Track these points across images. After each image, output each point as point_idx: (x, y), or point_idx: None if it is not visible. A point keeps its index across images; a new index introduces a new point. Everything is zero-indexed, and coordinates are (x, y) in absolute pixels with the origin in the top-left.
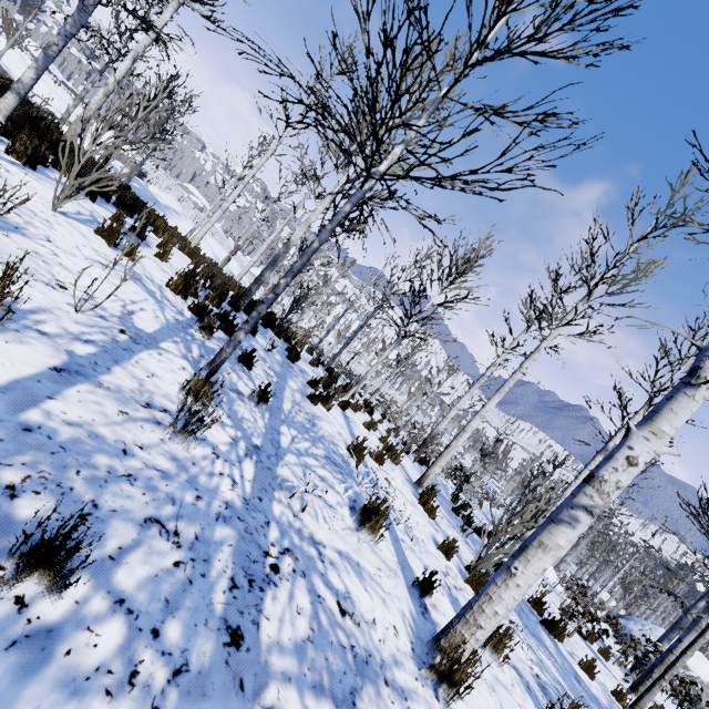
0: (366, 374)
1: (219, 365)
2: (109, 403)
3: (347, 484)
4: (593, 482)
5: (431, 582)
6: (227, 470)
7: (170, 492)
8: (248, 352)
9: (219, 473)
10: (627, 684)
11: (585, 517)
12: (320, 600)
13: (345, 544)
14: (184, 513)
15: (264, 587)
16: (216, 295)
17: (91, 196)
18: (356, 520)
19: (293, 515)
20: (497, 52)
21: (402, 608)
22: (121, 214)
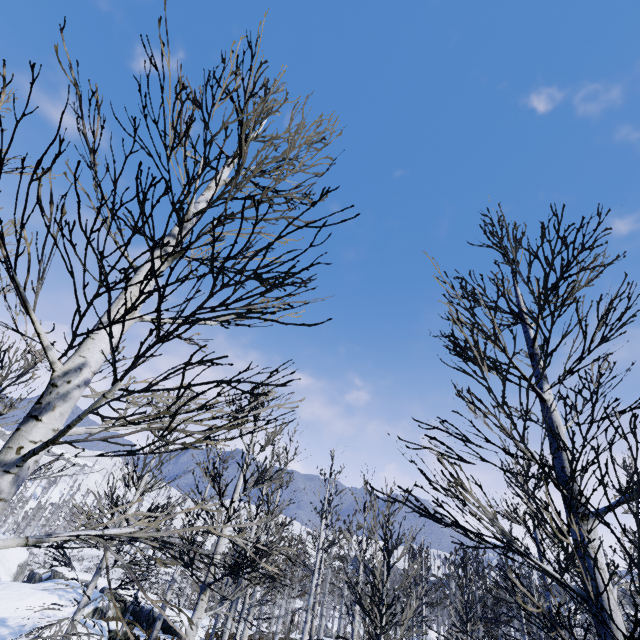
0: None
1: None
2: None
3: None
4: None
5: None
6: None
7: None
8: None
9: None
10: None
11: None
12: None
13: None
14: None
15: None
16: None
17: None
18: None
19: None
20: None
21: None
22: None
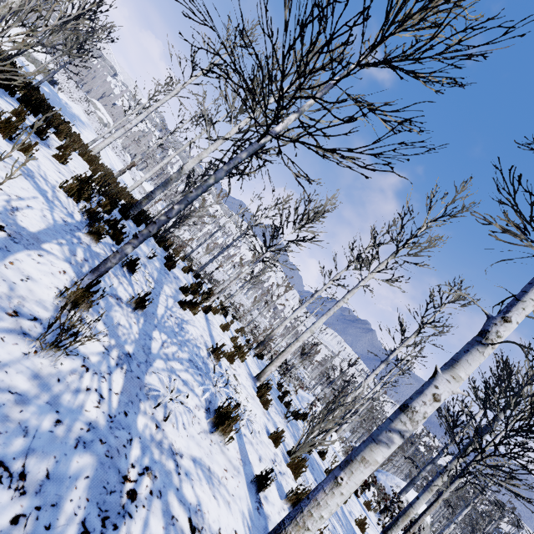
0: (227, 286)
1: (103, 272)
2: None
3: (205, 387)
4: (407, 411)
5: (267, 479)
6: (95, 384)
7: (23, 420)
8: (132, 260)
9: (86, 388)
10: (378, 525)
11: (398, 439)
12: (173, 522)
13: (199, 449)
14: (37, 445)
15: (118, 523)
16: (108, 202)
17: None
18: (210, 422)
19: (155, 426)
20: (385, 60)
21: (242, 508)
22: (23, 110)
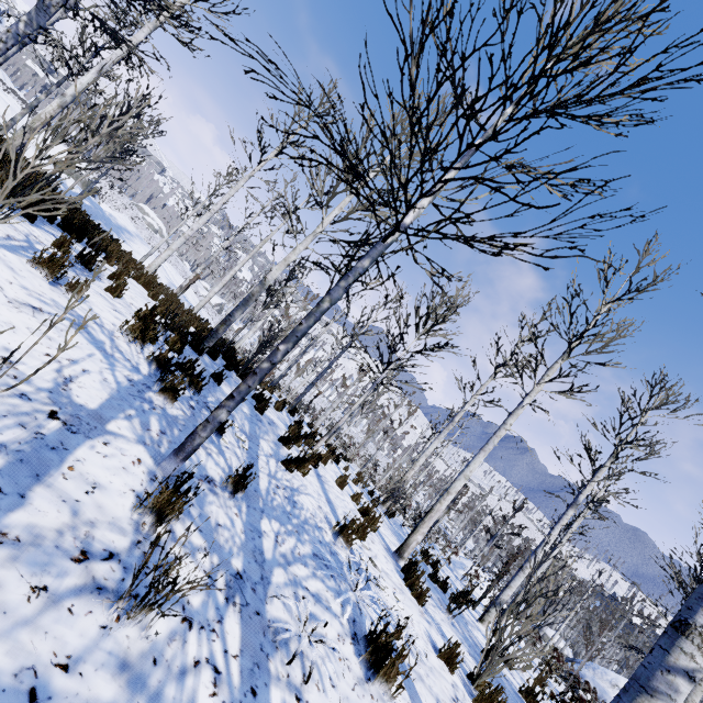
0: (338, 423)
1: (190, 453)
2: (13, 577)
3: (343, 597)
4: (690, 634)
5: None
6: (205, 648)
7: None
8: None
9: (194, 663)
10: None
11: (687, 686)
12: None
13: None
14: None
15: None
16: (178, 338)
17: (29, 216)
18: (362, 660)
19: (296, 700)
20: (551, 108)
21: None
22: (66, 239)
